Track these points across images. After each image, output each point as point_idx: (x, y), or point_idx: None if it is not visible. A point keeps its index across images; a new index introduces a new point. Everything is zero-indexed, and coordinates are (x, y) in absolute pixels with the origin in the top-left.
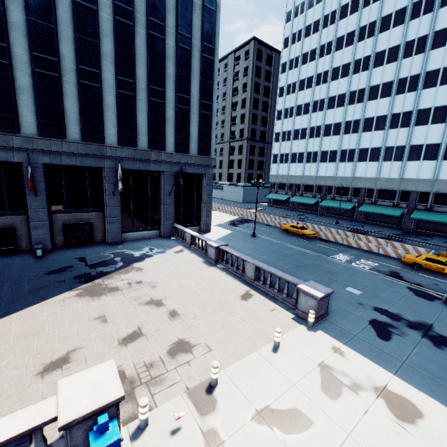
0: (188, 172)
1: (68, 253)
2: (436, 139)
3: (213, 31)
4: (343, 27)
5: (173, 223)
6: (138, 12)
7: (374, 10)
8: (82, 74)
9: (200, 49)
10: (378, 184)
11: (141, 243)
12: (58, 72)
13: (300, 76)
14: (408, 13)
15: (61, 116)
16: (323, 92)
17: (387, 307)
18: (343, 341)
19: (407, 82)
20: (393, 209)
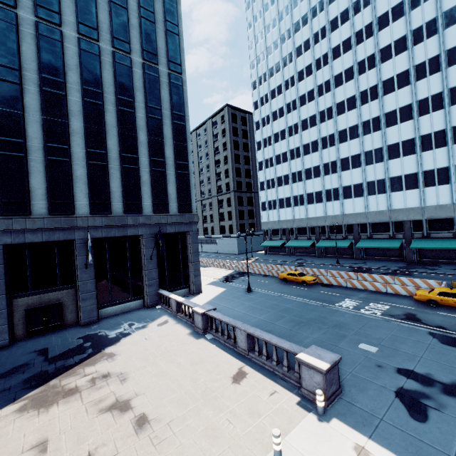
0: (169, 232)
1: (28, 346)
2: (412, 169)
3: (181, 101)
4: (303, 87)
5: (158, 289)
6: (107, 93)
7: (326, 71)
8: (49, 151)
9: (171, 117)
10: (369, 218)
11: (120, 318)
12: (23, 152)
13: (273, 130)
14: (356, 70)
15: (25, 193)
16: (297, 141)
17: (412, 366)
18: (367, 433)
19: (370, 123)
20: (391, 241)
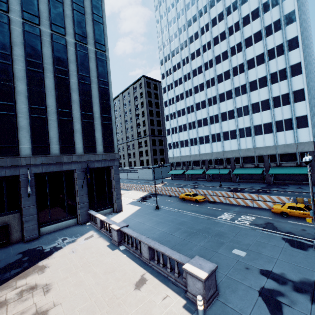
0: (97, 167)
1: None
2: (268, 120)
3: (105, 71)
4: (195, 64)
5: (88, 210)
6: (46, 63)
7: (210, 53)
8: None
9: (97, 82)
10: (241, 153)
11: (57, 234)
12: None
13: (175, 93)
14: (229, 53)
15: None
16: (191, 101)
17: (271, 267)
18: None
19: (240, 89)
20: (256, 169)
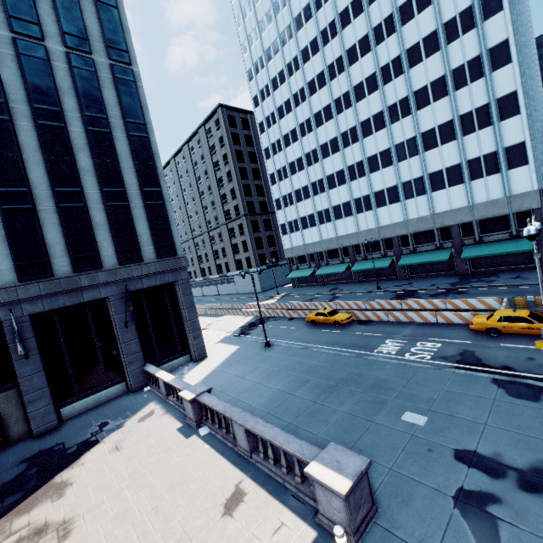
0: (148, 287)
1: None
2: (454, 159)
3: (137, 103)
4: (310, 70)
5: (143, 366)
6: (15, 101)
7: (336, 45)
8: None
9: (125, 127)
10: (409, 227)
11: (91, 416)
12: None
13: (282, 131)
14: (372, 39)
15: None
16: (312, 142)
17: (474, 444)
18: None
19: (398, 107)
20: (438, 252)
